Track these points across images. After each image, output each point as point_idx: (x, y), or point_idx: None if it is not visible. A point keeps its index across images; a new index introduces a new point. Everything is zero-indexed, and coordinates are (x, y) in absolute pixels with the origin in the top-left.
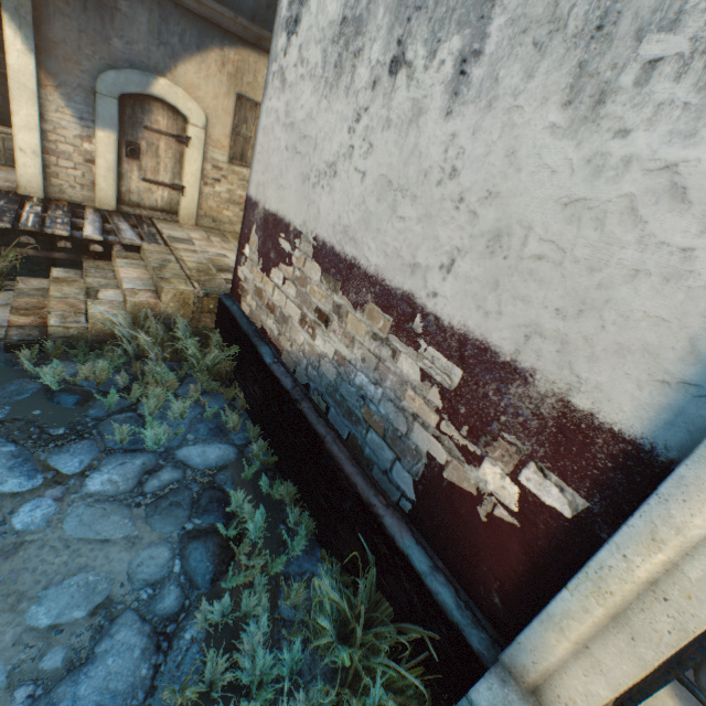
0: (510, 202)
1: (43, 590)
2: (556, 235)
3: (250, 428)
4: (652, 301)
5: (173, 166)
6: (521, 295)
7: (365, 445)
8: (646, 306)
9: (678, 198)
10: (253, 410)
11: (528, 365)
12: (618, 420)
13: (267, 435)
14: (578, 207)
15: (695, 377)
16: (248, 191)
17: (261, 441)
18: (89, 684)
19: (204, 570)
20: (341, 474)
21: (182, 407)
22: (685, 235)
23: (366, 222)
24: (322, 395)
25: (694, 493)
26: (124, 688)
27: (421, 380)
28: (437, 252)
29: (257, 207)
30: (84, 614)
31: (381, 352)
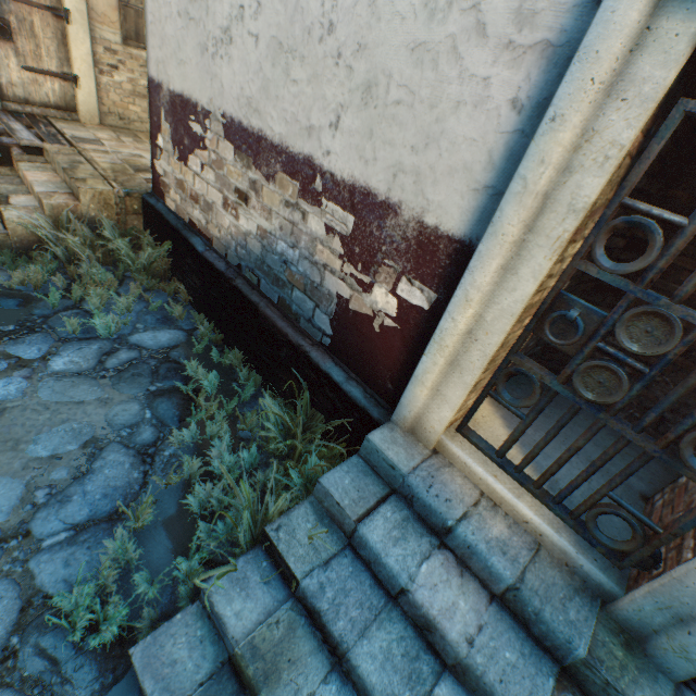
0: (375, 53)
1: (36, 437)
2: (408, 80)
3: (196, 315)
4: (468, 127)
5: (57, 49)
6: (388, 140)
7: (292, 303)
8: (465, 131)
9: (481, 34)
10: (195, 301)
11: (397, 200)
12: (451, 228)
13: (212, 318)
14: (421, 52)
15: (492, 182)
16: (149, 71)
17: (207, 324)
18: (94, 485)
19: (172, 415)
20: (275, 330)
21: (126, 302)
22: (485, 67)
23: (266, 90)
24: (253, 271)
25: (486, 261)
26: (122, 485)
27: (327, 233)
28: (326, 111)
29: (162, 90)
30: (77, 448)
31: (294, 217)
